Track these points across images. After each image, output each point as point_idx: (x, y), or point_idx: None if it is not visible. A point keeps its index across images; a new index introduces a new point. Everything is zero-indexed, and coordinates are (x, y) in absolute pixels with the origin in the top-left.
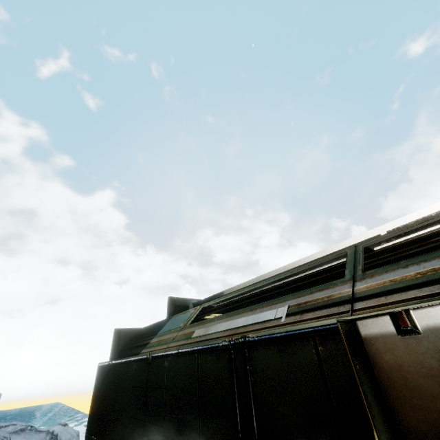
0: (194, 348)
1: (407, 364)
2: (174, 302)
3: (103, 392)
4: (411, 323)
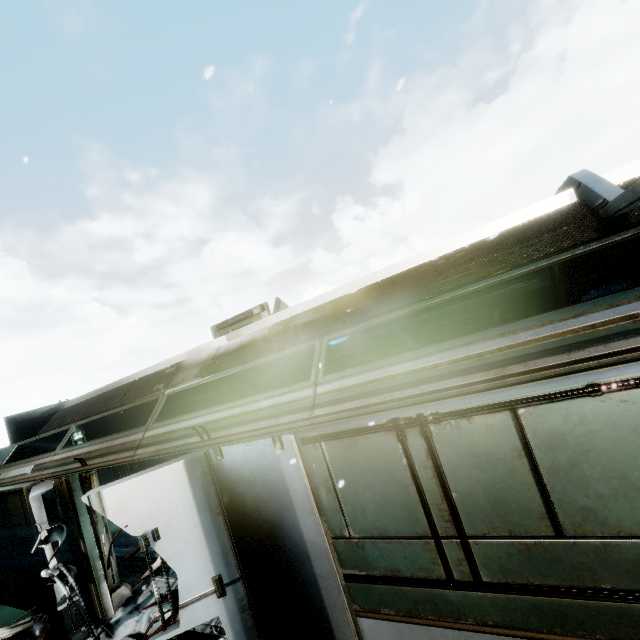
0: None
1: None
2: (15, 419)
3: None
4: None
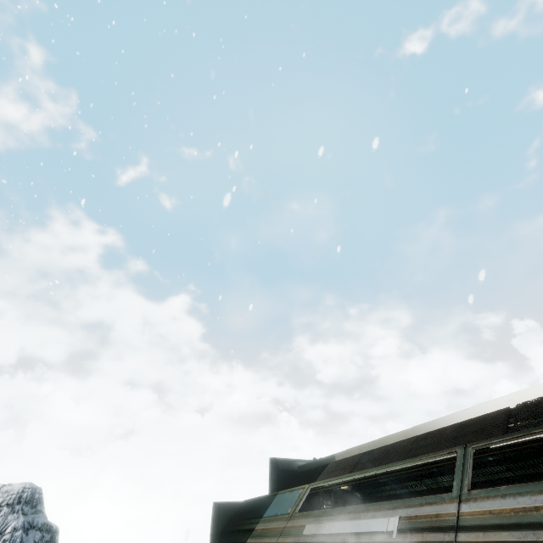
0: None
1: None
2: (277, 464)
3: None
4: None
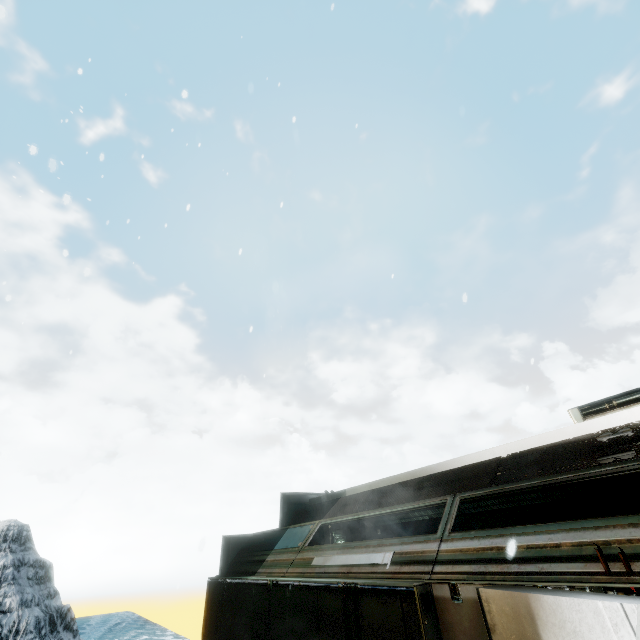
0: (314, 583)
1: (455, 622)
2: (288, 498)
3: (218, 614)
4: (458, 593)
